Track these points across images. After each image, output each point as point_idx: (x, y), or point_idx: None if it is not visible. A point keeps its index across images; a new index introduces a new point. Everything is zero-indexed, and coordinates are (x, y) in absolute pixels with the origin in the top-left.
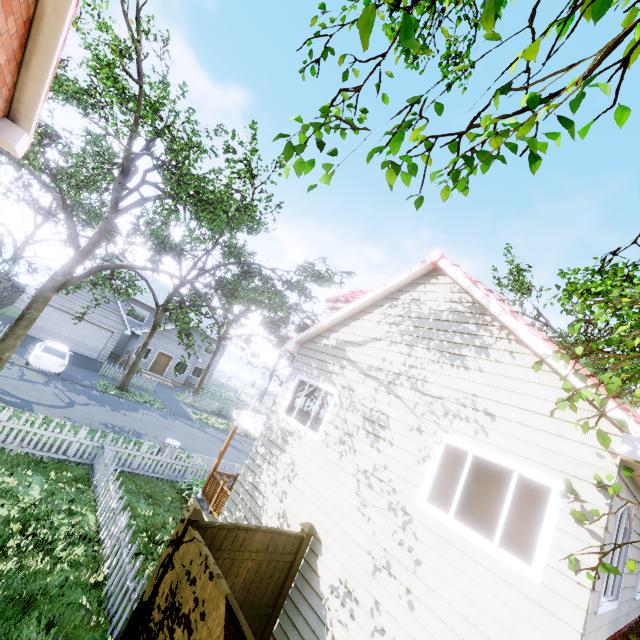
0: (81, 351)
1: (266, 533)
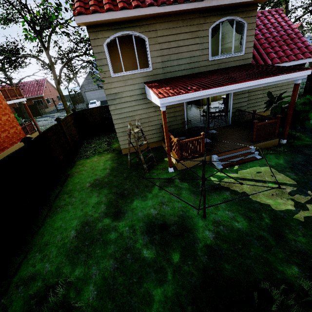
0: (105, 99)
1: (96, 108)
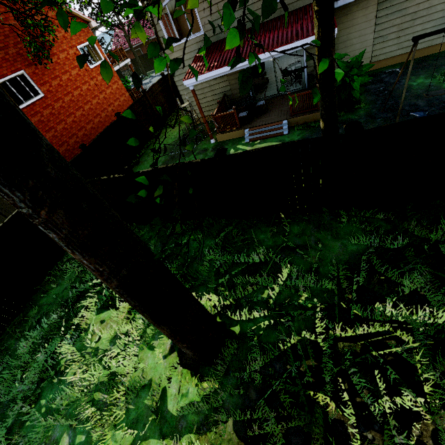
0: None
1: None
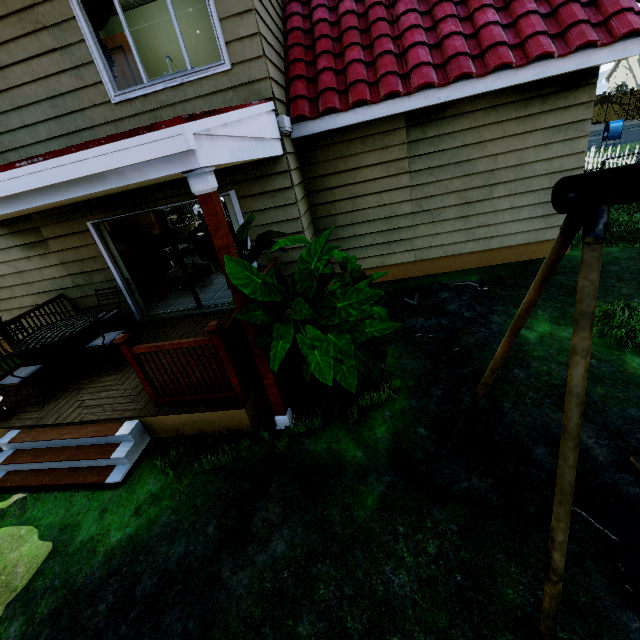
0: None
1: None
